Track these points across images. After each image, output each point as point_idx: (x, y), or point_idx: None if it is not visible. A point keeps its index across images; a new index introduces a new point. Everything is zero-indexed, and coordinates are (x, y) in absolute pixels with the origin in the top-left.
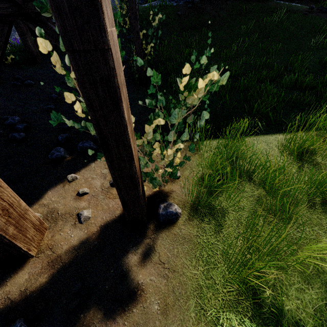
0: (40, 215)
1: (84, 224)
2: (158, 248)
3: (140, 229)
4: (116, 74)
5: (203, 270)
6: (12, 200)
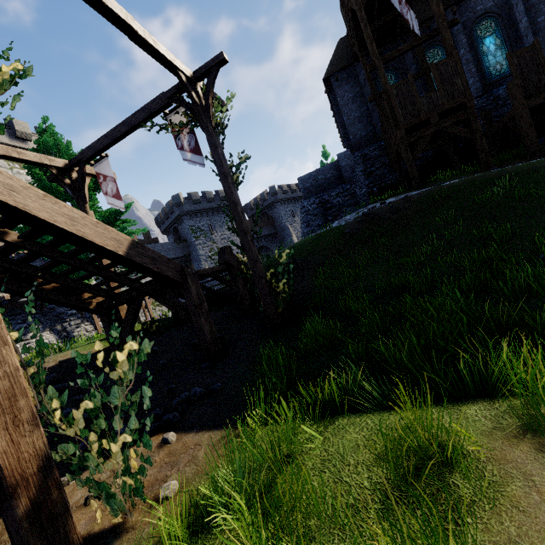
0: None
1: None
2: None
3: None
4: None
5: None
6: None
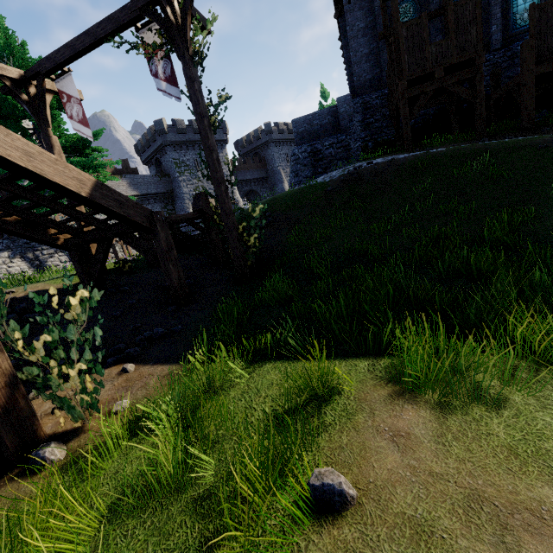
0: None
1: None
2: None
3: (6, 471)
4: None
5: None
6: None
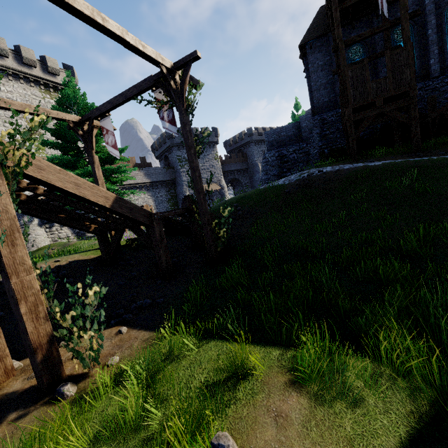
0: (21, 365)
1: (28, 380)
2: (29, 416)
3: (41, 397)
4: (16, 295)
5: (20, 446)
6: (1, 346)
